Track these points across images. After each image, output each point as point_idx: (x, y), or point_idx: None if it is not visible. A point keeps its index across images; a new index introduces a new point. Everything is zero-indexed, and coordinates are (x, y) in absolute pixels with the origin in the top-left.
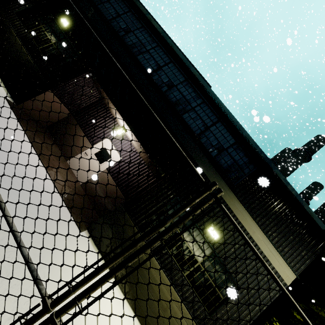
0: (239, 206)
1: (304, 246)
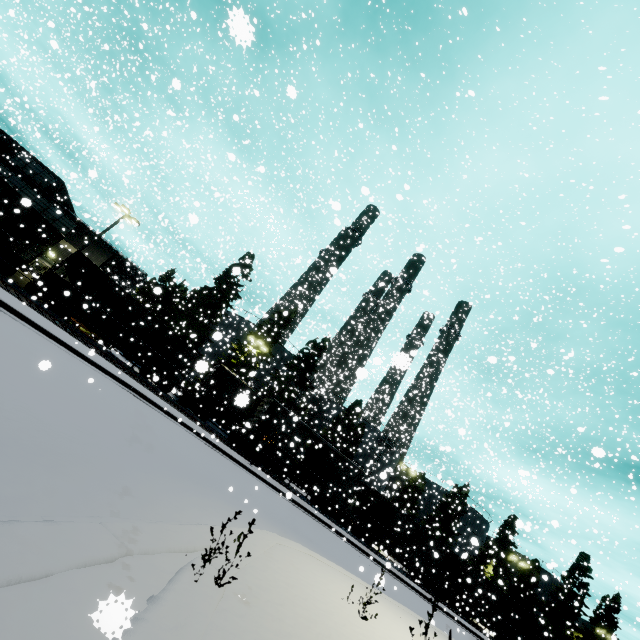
0: (67, 244)
1: (102, 255)
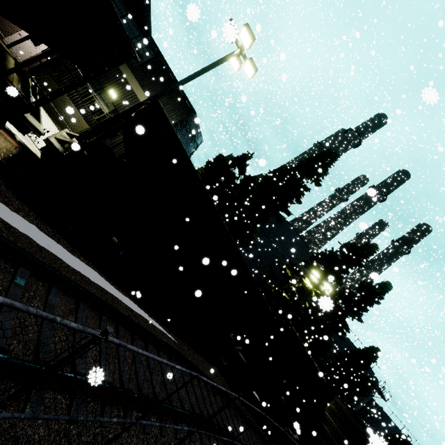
0: (135, 82)
1: (175, 112)
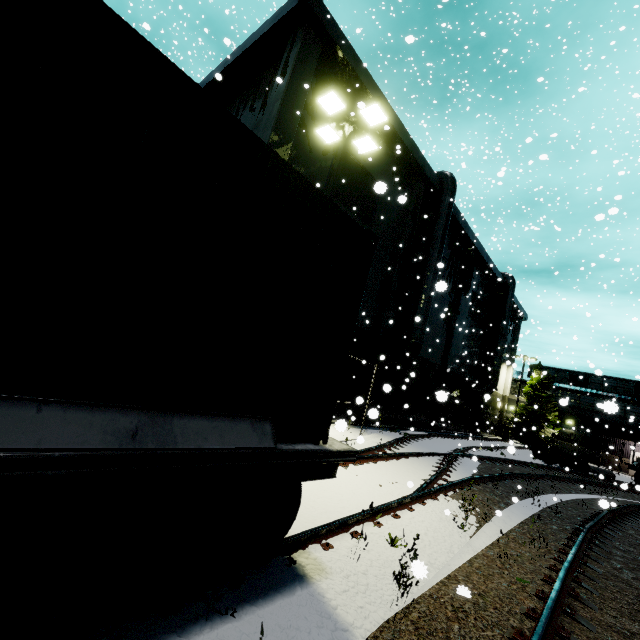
0: None
1: None
